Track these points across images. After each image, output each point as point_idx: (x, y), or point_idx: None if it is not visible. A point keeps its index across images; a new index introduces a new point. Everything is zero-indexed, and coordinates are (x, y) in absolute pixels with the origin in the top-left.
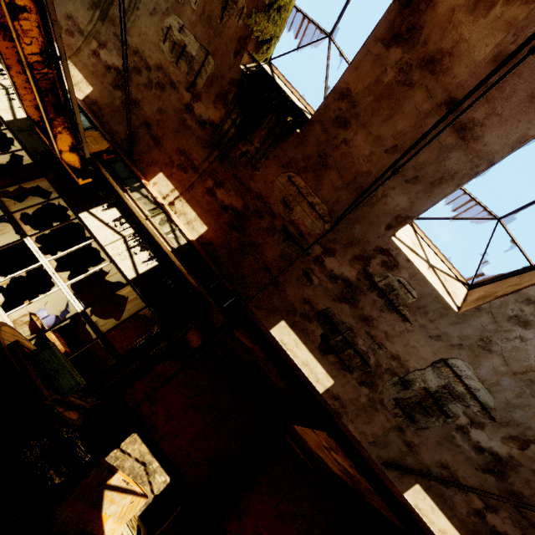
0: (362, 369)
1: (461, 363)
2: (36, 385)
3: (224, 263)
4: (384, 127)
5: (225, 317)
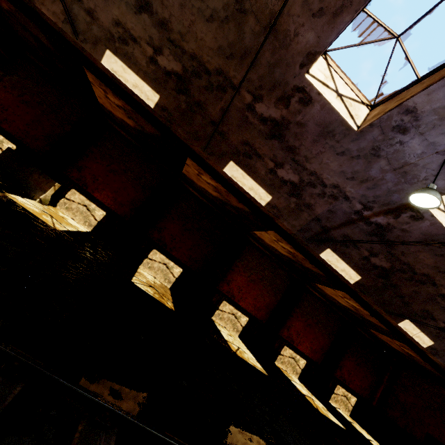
0: None
1: None
2: None
3: None
4: None
5: None
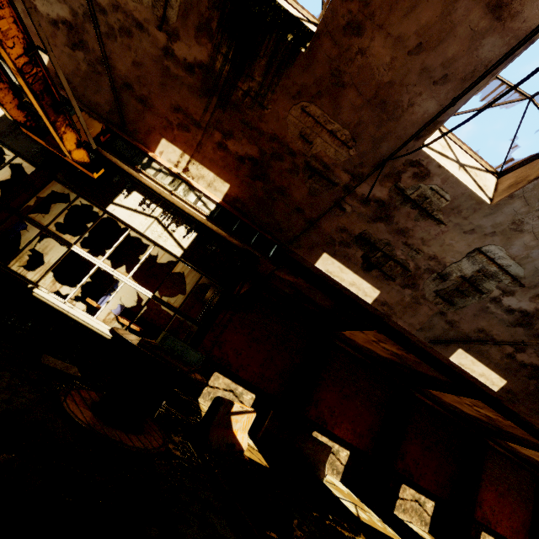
0: (403, 275)
1: (493, 248)
2: (175, 366)
3: (256, 216)
4: (405, 24)
5: (274, 265)
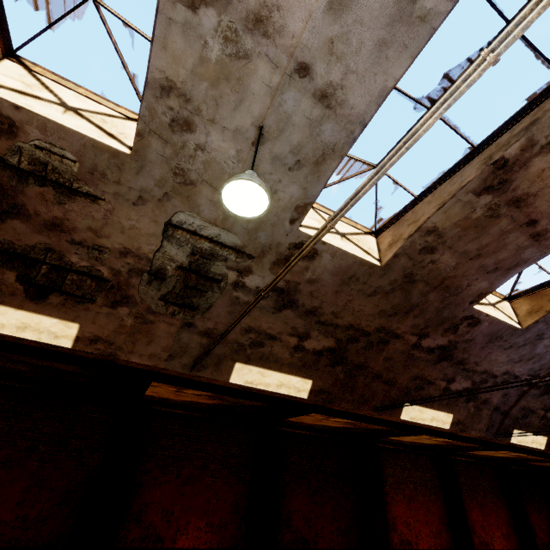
0: (102, 290)
1: (183, 216)
2: None
3: None
4: None
5: None
